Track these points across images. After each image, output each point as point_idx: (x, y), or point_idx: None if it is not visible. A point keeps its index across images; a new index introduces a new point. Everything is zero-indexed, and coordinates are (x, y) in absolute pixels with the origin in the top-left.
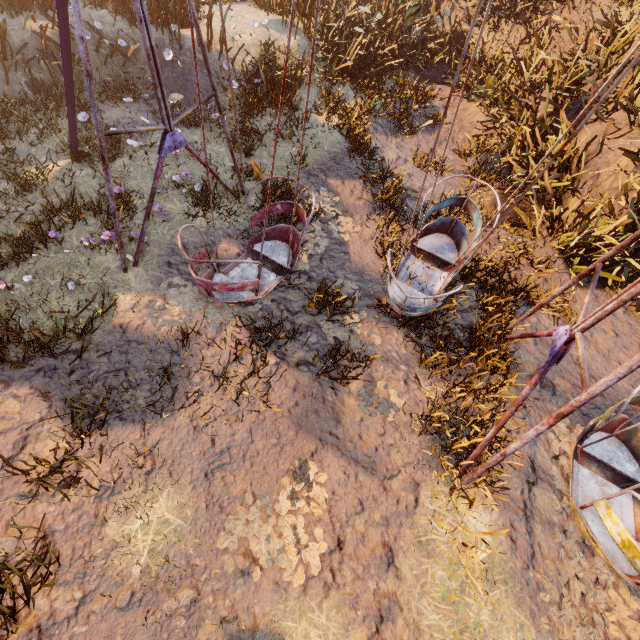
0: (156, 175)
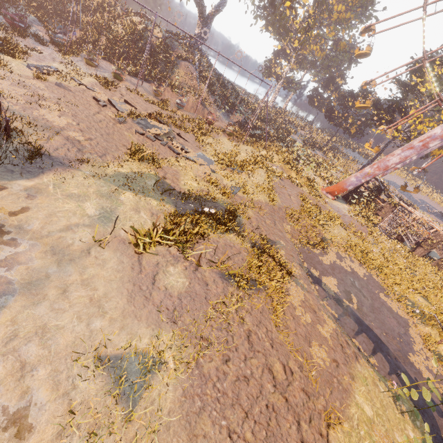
0: None
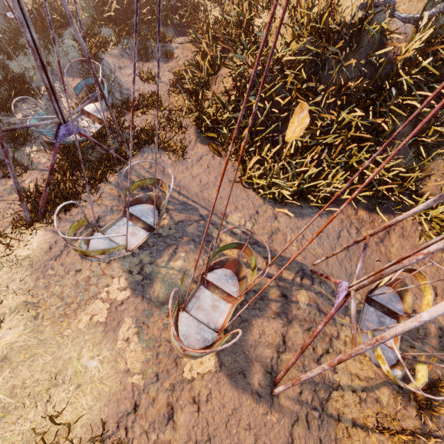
0: None
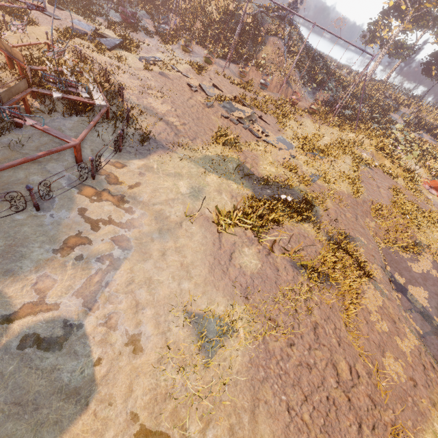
0: None
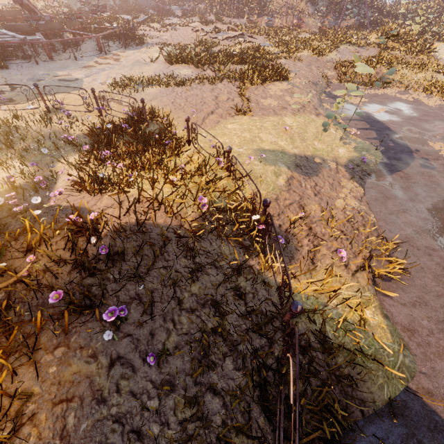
0: None
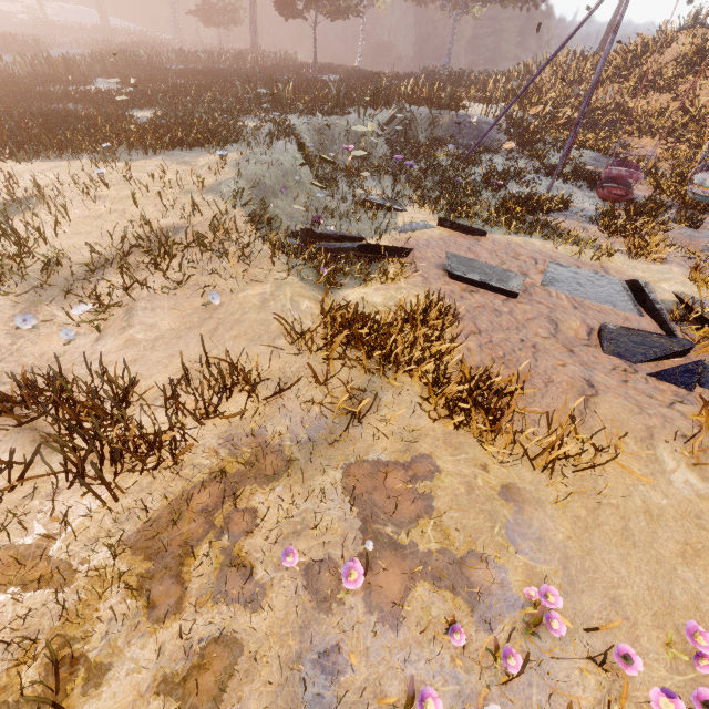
0: (570, 143)
